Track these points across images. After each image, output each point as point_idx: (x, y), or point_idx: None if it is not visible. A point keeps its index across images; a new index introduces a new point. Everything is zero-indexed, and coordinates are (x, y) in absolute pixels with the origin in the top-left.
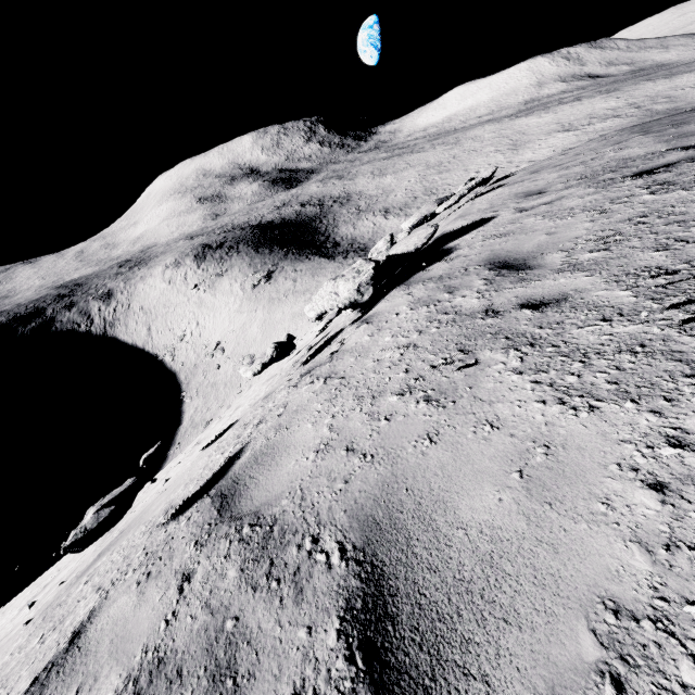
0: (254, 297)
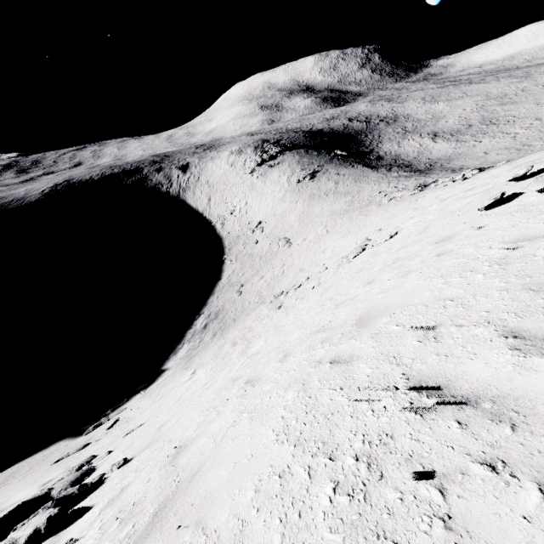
0: (297, 190)
